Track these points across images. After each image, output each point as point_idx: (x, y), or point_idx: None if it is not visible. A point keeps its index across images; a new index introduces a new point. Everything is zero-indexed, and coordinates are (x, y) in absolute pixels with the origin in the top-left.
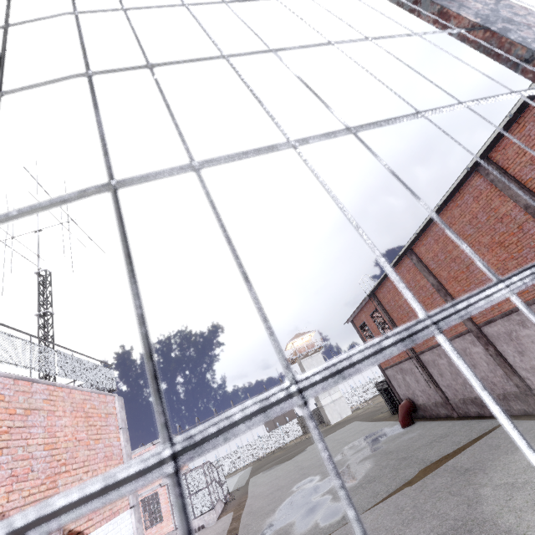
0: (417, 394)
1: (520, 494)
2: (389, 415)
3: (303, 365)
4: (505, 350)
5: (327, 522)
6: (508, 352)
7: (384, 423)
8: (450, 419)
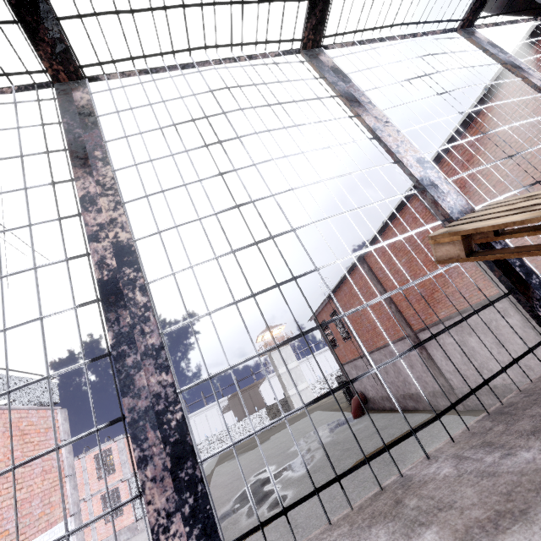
0: (368, 388)
1: None
2: (347, 405)
3: (272, 357)
4: (435, 354)
5: (271, 511)
6: (437, 356)
7: (341, 413)
8: (393, 411)
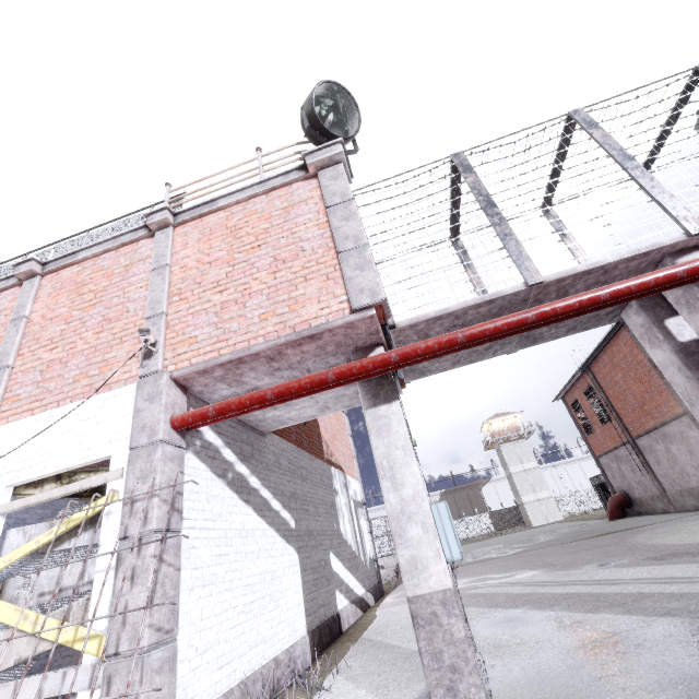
0: (633, 486)
1: (665, 533)
2: (605, 516)
3: (501, 451)
4: None
5: (499, 555)
6: None
7: (594, 520)
8: (666, 513)
